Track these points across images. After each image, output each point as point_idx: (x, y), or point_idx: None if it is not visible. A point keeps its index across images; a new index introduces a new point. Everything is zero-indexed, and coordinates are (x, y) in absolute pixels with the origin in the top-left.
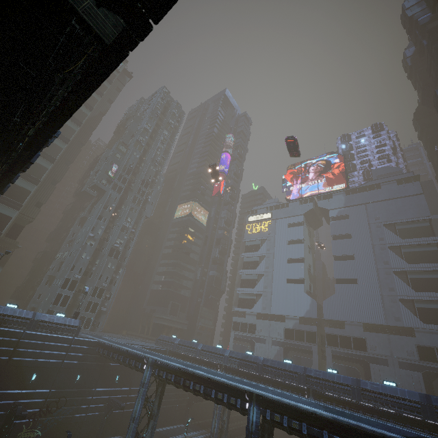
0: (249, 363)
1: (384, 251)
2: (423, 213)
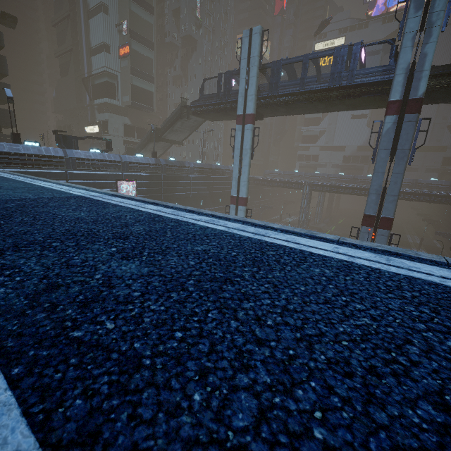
0: (344, 179)
1: None
2: None
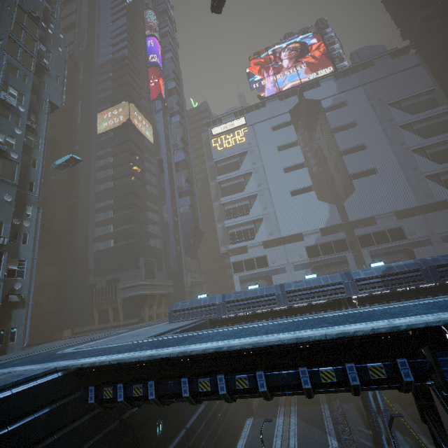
0: (403, 274)
1: (397, 132)
2: (427, 84)
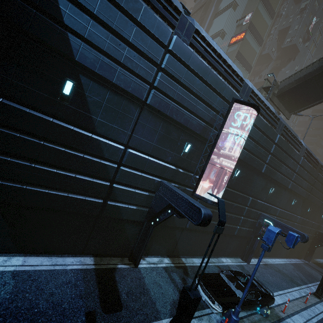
0: None
1: None
2: None
